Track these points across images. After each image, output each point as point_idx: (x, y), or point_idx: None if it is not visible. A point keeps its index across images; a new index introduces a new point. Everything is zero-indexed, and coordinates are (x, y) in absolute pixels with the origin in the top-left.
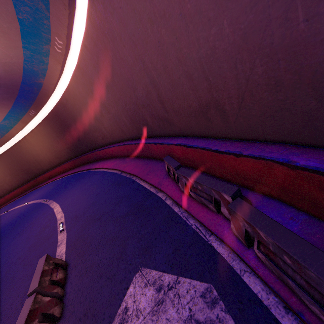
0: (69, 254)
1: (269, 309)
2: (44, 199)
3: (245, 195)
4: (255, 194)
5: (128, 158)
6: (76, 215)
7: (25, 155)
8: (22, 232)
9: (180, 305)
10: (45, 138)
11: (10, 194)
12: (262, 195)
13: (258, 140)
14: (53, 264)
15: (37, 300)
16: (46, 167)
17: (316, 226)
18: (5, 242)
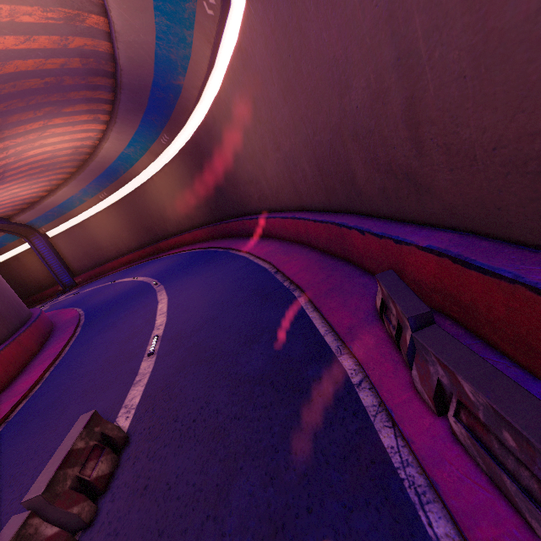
0: (139, 417)
1: None
2: (156, 279)
3: None
4: None
5: (295, 246)
6: (180, 331)
7: (149, 205)
8: (111, 325)
9: None
10: (177, 183)
11: (125, 257)
12: None
13: None
14: (100, 436)
15: (25, 533)
16: (173, 229)
17: None
18: (89, 333)
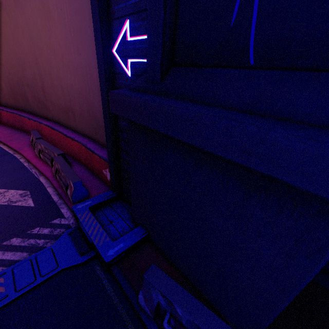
0: None
1: (51, 195)
2: None
3: (73, 162)
4: (78, 162)
5: None
6: None
7: None
8: None
9: (4, 198)
10: None
11: None
12: (80, 163)
13: (85, 136)
14: None
15: None
16: None
17: (89, 174)
18: None
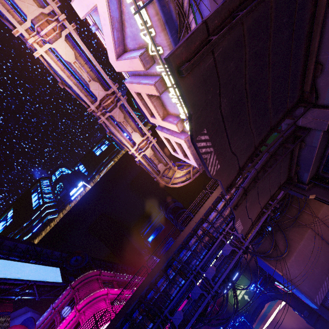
0: None
1: None
2: None
3: None
4: None
5: None
6: None
7: None
8: None
9: None
10: None
11: None
12: None
13: None
14: None
15: None
16: None
17: None
18: None
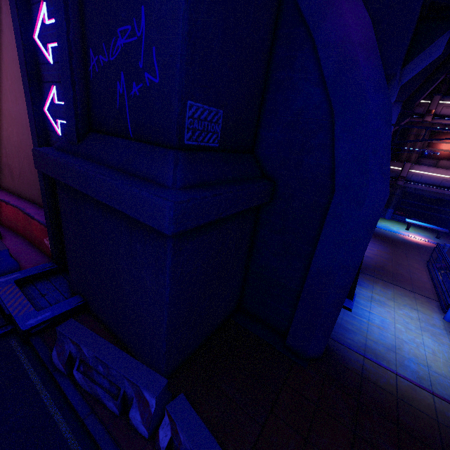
0: None
1: None
2: None
3: (6, 233)
4: (14, 233)
5: None
6: None
7: None
8: None
9: None
10: None
11: None
12: (18, 234)
13: (27, 199)
14: None
15: None
16: None
17: (27, 246)
18: None
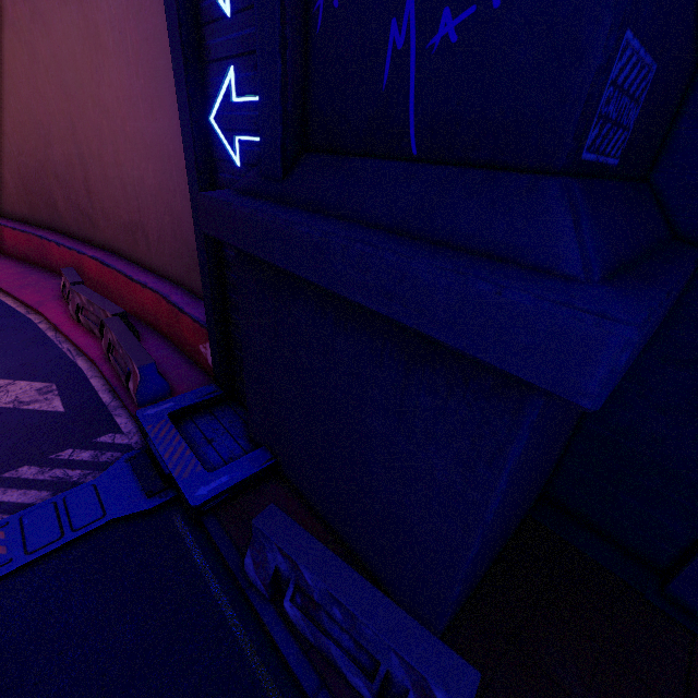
0: None
1: (98, 392)
2: None
3: (144, 331)
4: (154, 332)
5: None
6: None
7: None
8: None
9: (7, 395)
10: None
11: None
12: (159, 333)
13: (169, 279)
14: None
15: None
16: None
17: (175, 354)
18: None
